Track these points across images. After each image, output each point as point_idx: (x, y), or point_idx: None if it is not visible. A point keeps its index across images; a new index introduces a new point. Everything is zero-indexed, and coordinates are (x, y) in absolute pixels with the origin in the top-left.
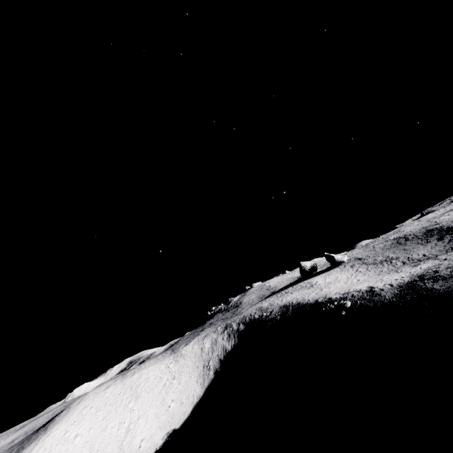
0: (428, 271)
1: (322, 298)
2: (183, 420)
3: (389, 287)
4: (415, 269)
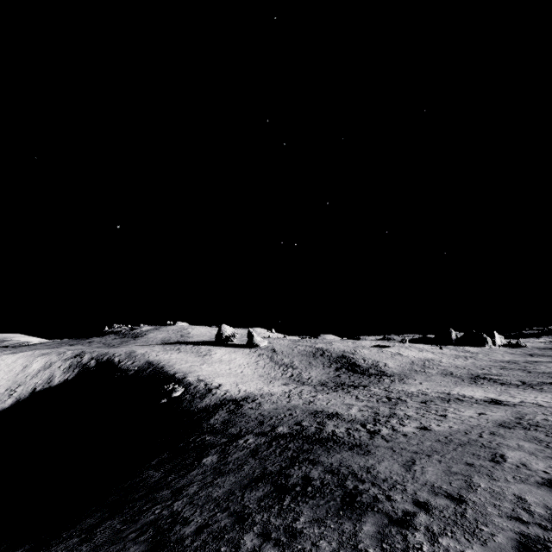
0: (256, 397)
1: (183, 373)
2: None
3: (221, 395)
4: (270, 388)
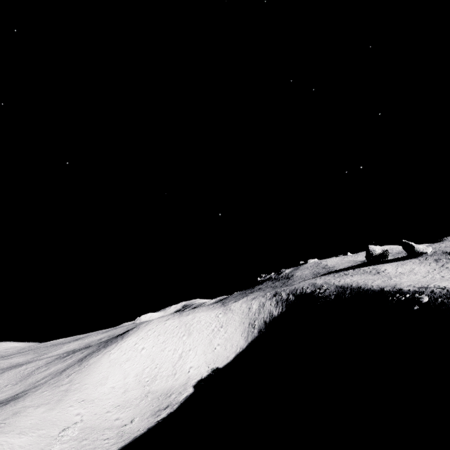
0: None
1: (390, 287)
2: (226, 362)
3: None
4: None
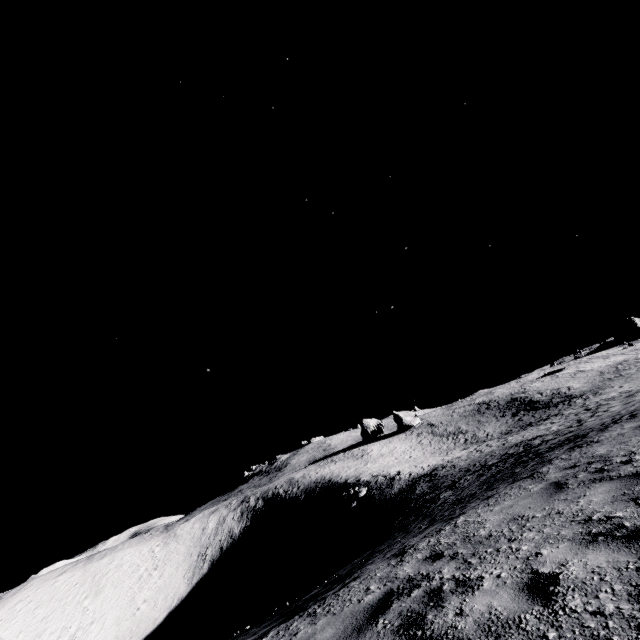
0: (444, 464)
1: (354, 477)
2: (151, 630)
3: (407, 477)
4: (452, 455)
